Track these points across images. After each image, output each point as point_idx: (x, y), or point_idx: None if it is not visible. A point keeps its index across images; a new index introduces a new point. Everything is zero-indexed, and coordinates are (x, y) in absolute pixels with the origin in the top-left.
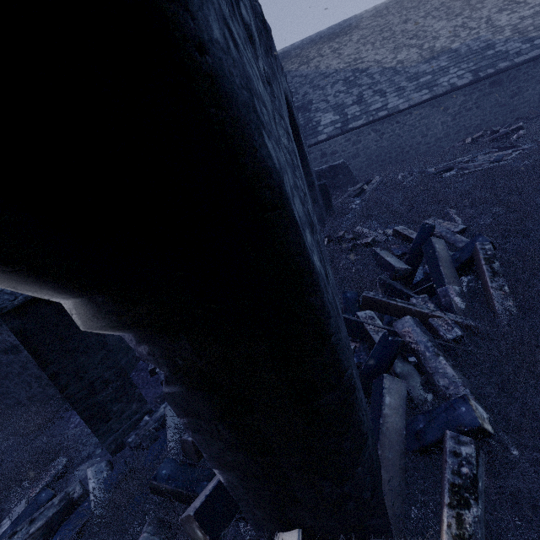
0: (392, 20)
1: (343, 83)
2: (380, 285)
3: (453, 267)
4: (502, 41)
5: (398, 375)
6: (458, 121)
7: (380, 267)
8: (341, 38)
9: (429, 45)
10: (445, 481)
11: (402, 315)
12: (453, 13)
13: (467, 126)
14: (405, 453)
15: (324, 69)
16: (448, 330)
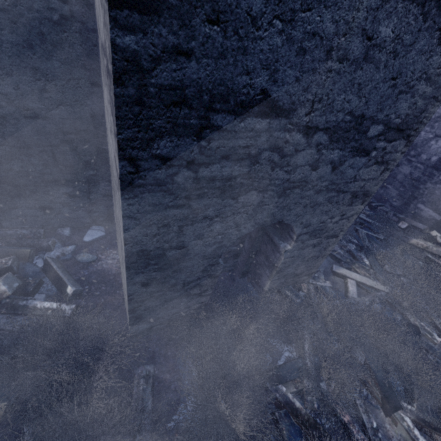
0: None
1: None
2: None
3: None
4: None
5: None
6: None
7: None
8: None
9: None
10: None
11: None
12: None
13: None
14: None
15: None
16: None
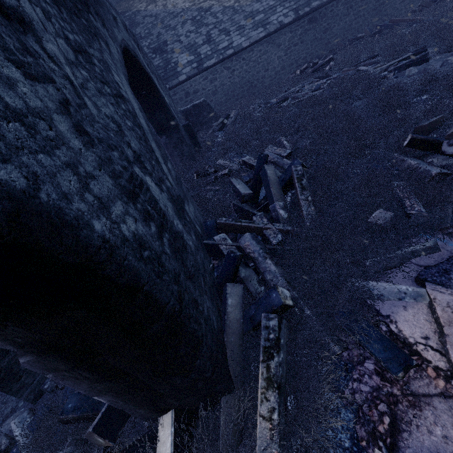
0: None
1: (192, 23)
2: (234, 209)
3: (280, 186)
4: None
5: (242, 279)
6: (290, 56)
7: (234, 194)
8: None
9: None
10: (261, 346)
11: (247, 232)
12: None
13: (297, 60)
14: (242, 334)
15: (172, 8)
16: (274, 237)
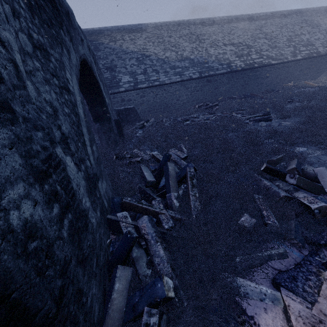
0: (164, 33)
1: (136, 60)
2: (139, 190)
3: (176, 180)
4: (211, 61)
5: (134, 259)
6: (193, 96)
7: (141, 178)
8: (136, 33)
9: (181, 53)
10: None
11: (145, 213)
12: (192, 40)
13: (197, 99)
14: (122, 326)
15: (125, 48)
16: (167, 222)
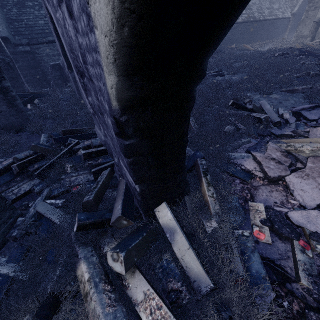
0: None
1: None
2: None
3: None
4: None
5: None
6: None
7: None
8: None
9: None
10: (201, 171)
11: None
12: None
13: None
14: None
15: None
16: None
